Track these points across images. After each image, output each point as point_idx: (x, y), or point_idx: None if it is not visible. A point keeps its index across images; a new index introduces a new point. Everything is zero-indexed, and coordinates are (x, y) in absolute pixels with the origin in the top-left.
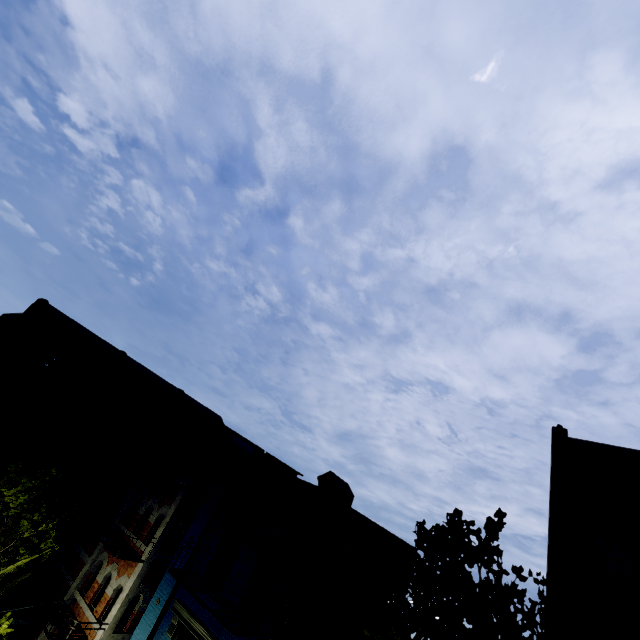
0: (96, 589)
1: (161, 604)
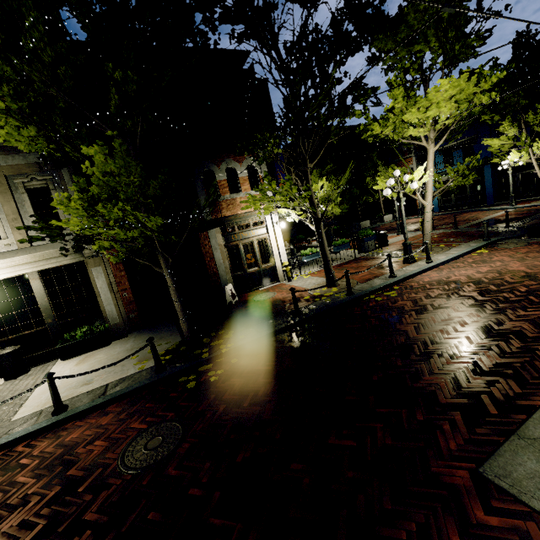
0: None
1: None
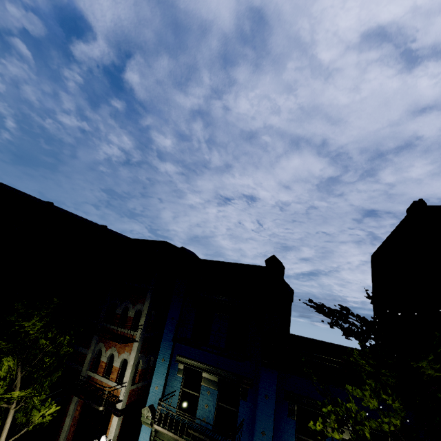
0: (104, 366)
1: (166, 361)
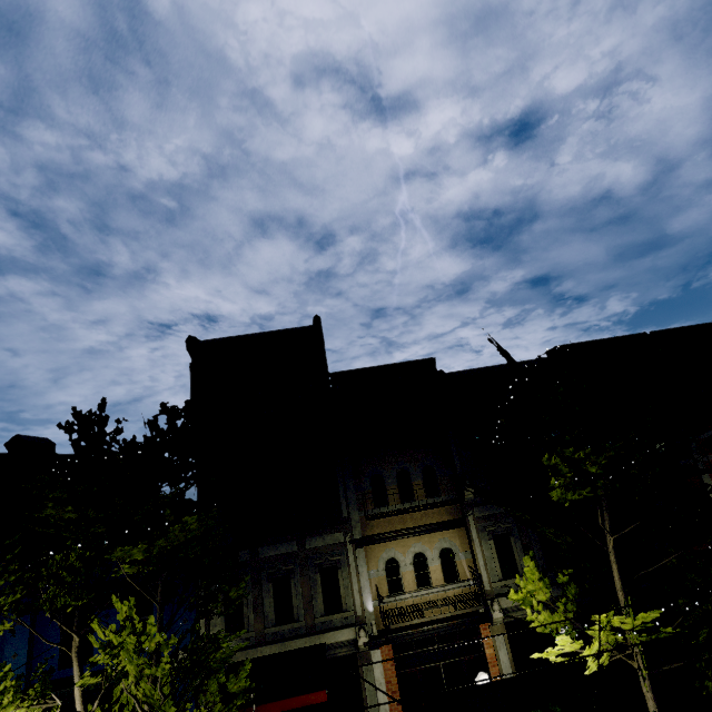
0: None
1: None
